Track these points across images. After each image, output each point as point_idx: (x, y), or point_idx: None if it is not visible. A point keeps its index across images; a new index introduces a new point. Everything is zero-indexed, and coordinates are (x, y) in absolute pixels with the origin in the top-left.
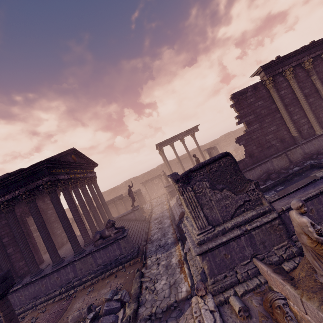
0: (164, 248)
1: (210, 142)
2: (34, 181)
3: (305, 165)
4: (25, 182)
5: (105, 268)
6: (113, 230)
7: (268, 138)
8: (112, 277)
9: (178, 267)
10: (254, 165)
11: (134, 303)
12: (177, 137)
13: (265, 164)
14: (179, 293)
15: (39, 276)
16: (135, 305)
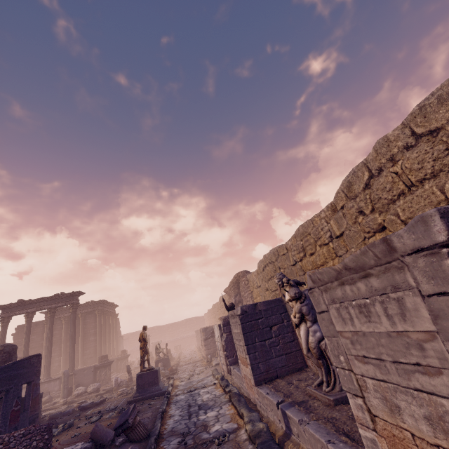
0: None
1: (129, 333)
2: None
3: None
4: None
5: None
6: None
7: None
8: None
9: None
10: None
11: None
12: None
13: None
14: None
15: None
16: None
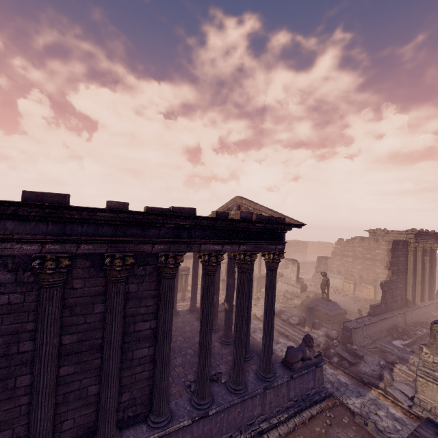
0: (349, 389)
1: None
2: (268, 242)
3: (424, 332)
4: (257, 237)
5: (299, 407)
6: (314, 351)
7: (397, 292)
8: (321, 423)
9: (418, 424)
10: (391, 315)
11: None
12: None
13: (394, 317)
14: None
15: (223, 407)
16: None
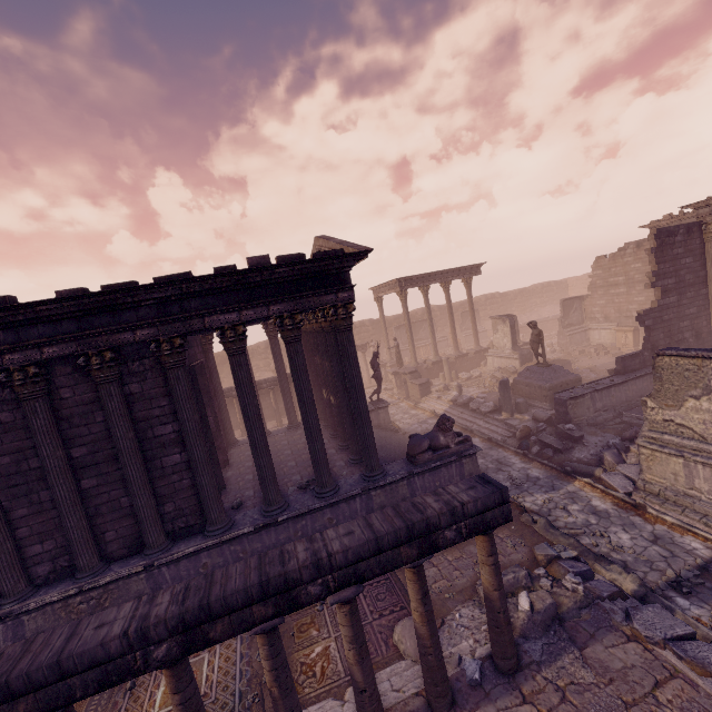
0: (537, 485)
1: (457, 303)
2: (319, 293)
3: None
4: (296, 289)
5: None
6: (455, 436)
7: (683, 325)
8: None
9: (631, 514)
10: None
11: (612, 565)
12: (440, 275)
13: None
14: (694, 551)
15: (297, 512)
16: (620, 566)
